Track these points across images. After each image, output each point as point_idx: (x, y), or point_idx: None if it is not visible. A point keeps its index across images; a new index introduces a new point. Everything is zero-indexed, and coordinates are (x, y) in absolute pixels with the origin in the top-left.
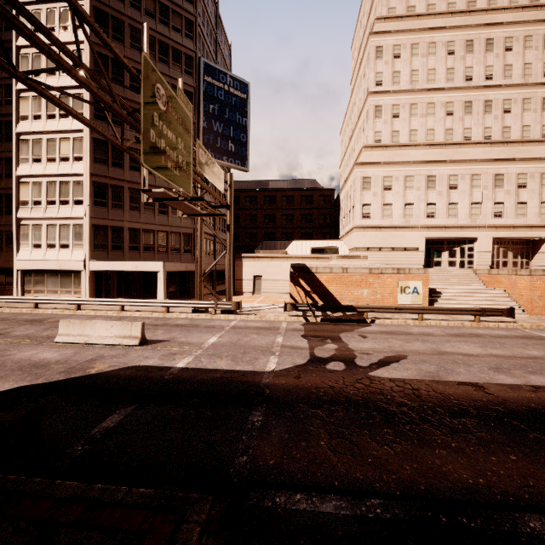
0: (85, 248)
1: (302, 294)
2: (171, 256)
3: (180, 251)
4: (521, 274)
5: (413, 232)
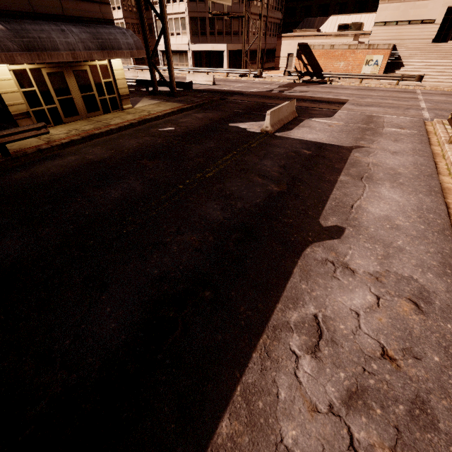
0: (188, 35)
1: (302, 66)
2: (233, 39)
3: (239, 34)
4: None
5: (437, 1)
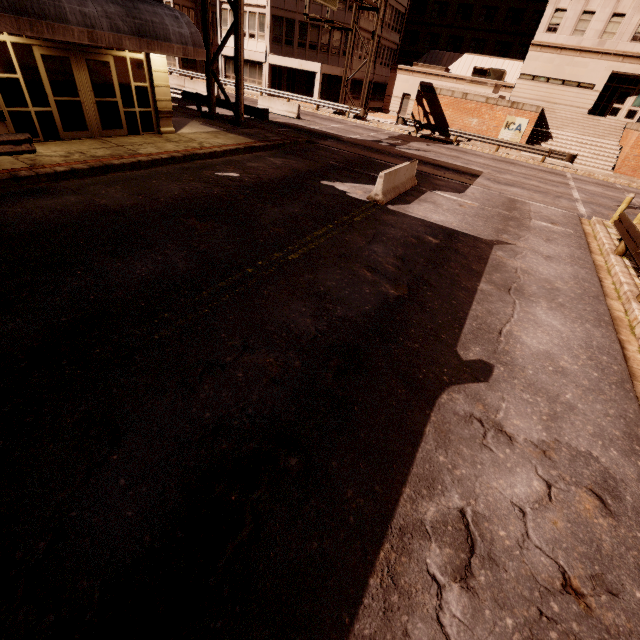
0: (266, 40)
1: (422, 114)
2: (331, 58)
3: (339, 53)
4: (638, 130)
5: (600, 62)
